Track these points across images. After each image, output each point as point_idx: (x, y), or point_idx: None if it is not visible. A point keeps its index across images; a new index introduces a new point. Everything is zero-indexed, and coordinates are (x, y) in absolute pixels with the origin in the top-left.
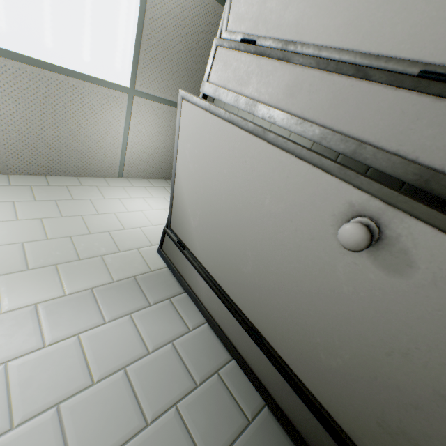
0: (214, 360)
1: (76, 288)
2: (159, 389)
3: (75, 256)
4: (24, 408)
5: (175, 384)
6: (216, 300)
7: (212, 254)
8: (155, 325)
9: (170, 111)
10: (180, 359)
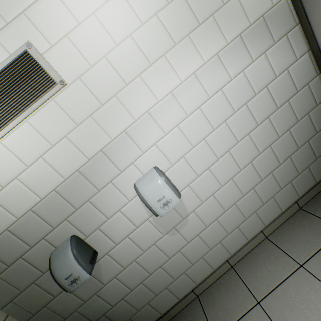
0: (308, 78)
1: (231, 37)
2: (282, 95)
3: (220, 1)
4: (235, 106)
5: (288, 92)
6: None
7: None
8: (278, 59)
9: None
10: (291, 79)
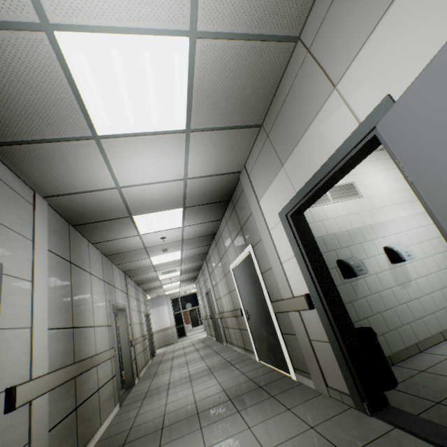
0: None
1: None
2: None
3: None
4: (433, 236)
5: None
6: None
7: None
8: None
9: None
10: None
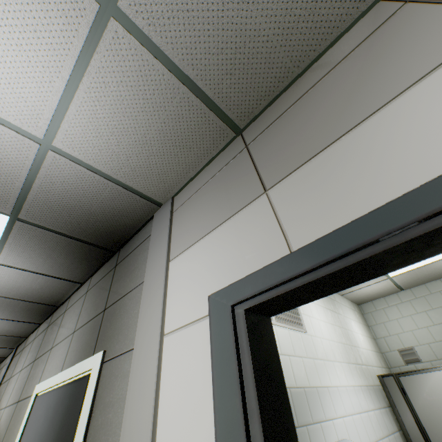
0: None
1: (363, 383)
2: None
3: (356, 361)
4: (377, 434)
5: None
6: (417, 430)
7: (429, 415)
8: (386, 420)
9: (391, 285)
10: None
